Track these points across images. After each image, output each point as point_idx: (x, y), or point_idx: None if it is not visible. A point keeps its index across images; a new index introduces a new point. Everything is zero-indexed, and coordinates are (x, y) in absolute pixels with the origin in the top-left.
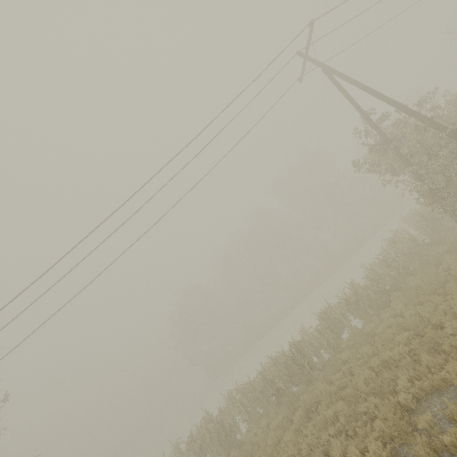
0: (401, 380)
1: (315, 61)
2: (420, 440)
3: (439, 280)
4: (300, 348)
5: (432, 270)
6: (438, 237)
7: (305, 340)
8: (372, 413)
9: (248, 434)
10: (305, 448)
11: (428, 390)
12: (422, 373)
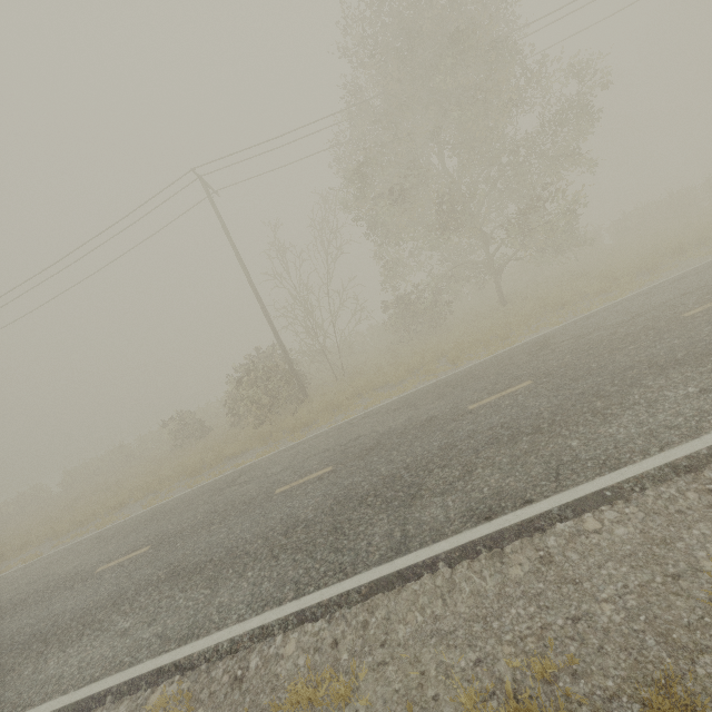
0: None
1: None
2: None
3: None
4: None
5: None
6: None
7: None
8: None
9: None
10: None
11: None
12: None
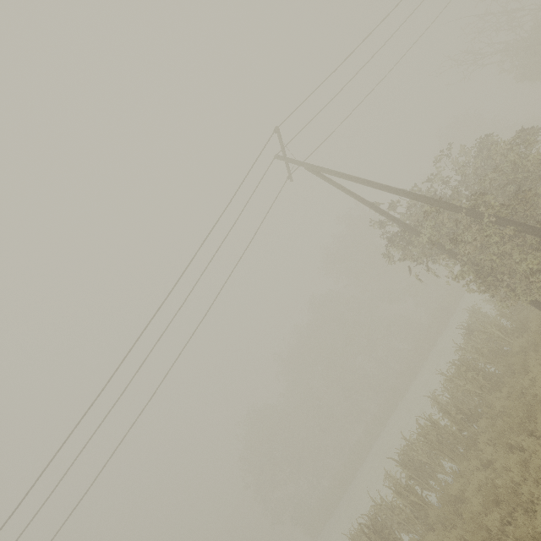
0: None
1: (295, 161)
2: None
3: (527, 404)
4: (376, 528)
5: (518, 383)
6: (518, 321)
7: (386, 505)
8: None
9: None
10: None
11: None
12: None
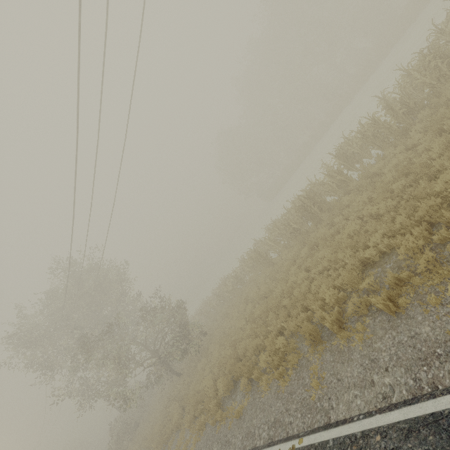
0: (375, 236)
1: None
2: (353, 300)
3: None
4: (309, 197)
5: None
6: None
7: (318, 184)
8: (343, 263)
9: (277, 258)
10: (300, 279)
11: (394, 246)
12: (394, 232)
